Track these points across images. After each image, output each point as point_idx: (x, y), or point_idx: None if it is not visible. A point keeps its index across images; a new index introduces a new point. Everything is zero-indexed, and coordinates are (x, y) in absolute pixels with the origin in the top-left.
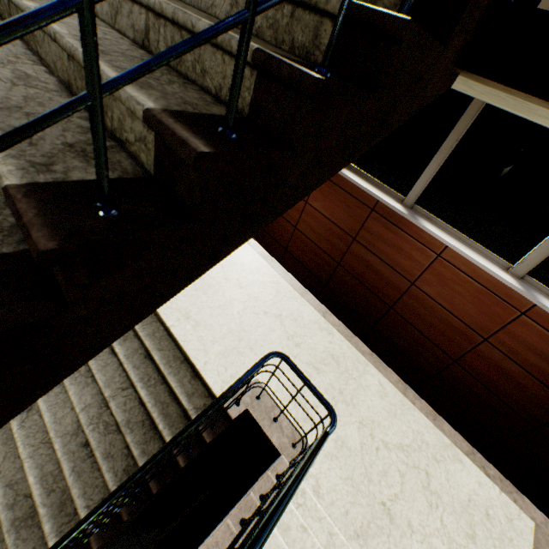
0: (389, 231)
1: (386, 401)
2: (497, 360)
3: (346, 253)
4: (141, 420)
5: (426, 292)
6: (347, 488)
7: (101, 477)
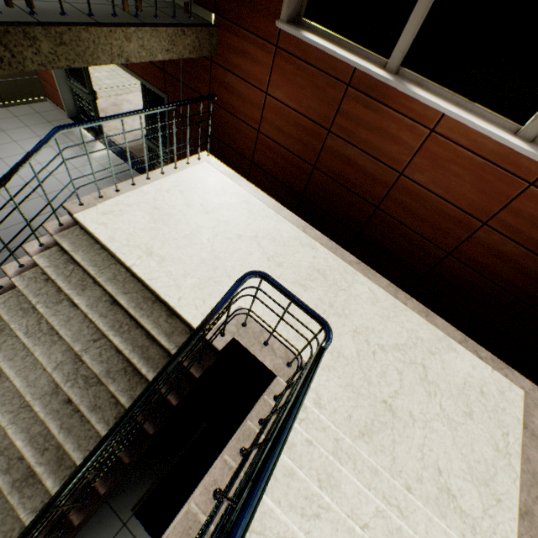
0: (371, 110)
1: (378, 307)
2: (496, 244)
3: (321, 152)
4: (123, 368)
5: (417, 182)
6: (348, 394)
7: (94, 428)
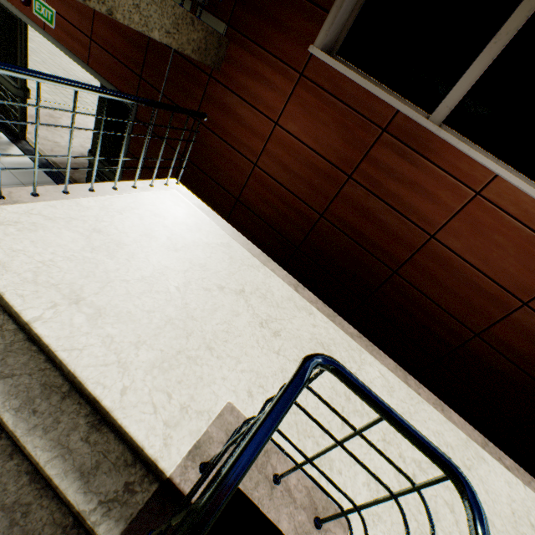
0: (407, 161)
1: (396, 399)
2: None
3: (334, 199)
4: None
5: (451, 247)
6: None
7: None
